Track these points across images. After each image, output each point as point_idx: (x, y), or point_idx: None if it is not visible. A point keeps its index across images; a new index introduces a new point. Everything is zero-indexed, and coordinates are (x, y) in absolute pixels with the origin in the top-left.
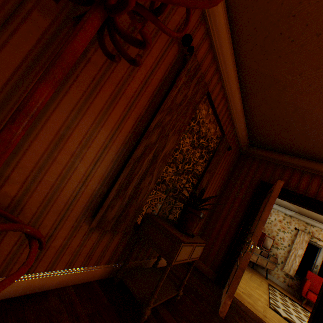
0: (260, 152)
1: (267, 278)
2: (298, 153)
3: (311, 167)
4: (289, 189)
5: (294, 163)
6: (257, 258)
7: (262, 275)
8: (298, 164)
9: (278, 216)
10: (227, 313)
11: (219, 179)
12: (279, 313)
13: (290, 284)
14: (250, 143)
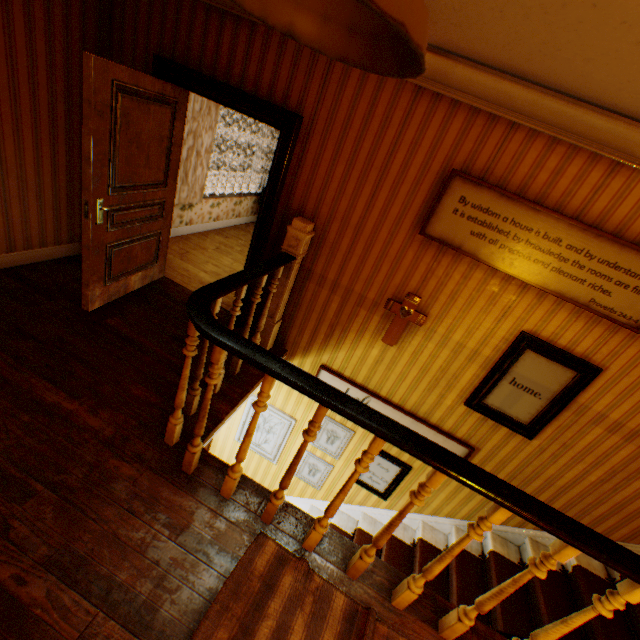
0: None
1: None
2: None
3: None
4: (207, 70)
5: None
6: None
7: None
8: None
9: None
10: (115, 304)
11: (48, 68)
12: None
13: None
14: None
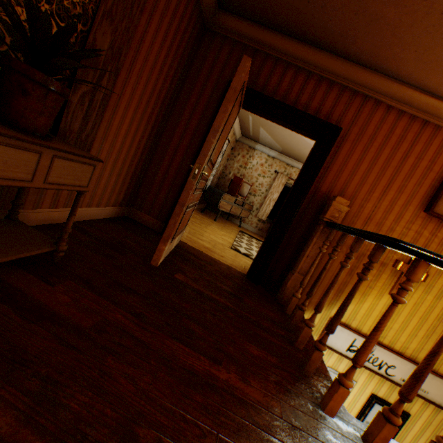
0: (235, 25)
1: (241, 227)
2: (287, 24)
3: (299, 56)
4: (266, 94)
5: (280, 49)
6: (232, 208)
7: (236, 225)
8: (284, 51)
9: (261, 160)
10: (168, 261)
11: (159, 71)
12: (240, 251)
13: (262, 228)
14: (220, 1)
